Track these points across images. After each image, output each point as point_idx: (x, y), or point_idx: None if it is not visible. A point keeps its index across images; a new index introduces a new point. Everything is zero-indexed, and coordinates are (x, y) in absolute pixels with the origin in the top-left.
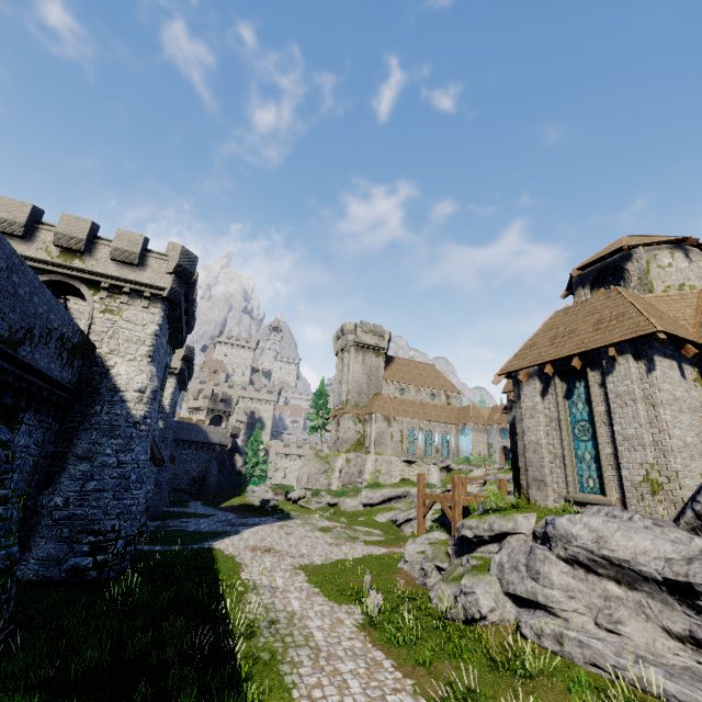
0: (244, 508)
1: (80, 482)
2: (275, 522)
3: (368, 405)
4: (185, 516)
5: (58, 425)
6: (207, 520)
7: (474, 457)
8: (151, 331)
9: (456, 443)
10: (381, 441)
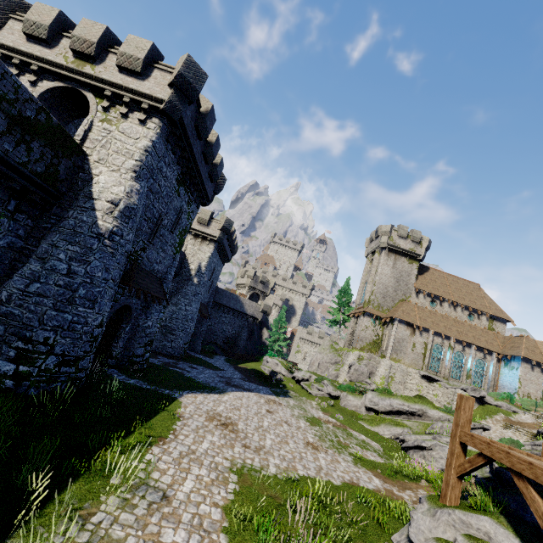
0: (254, 373)
1: (27, 281)
2: (268, 395)
3: (391, 309)
4: (200, 363)
5: (33, 222)
6: (213, 372)
7: (520, 398)
8: (142, 146)
9: (495, 375)
10: (399, 348)
